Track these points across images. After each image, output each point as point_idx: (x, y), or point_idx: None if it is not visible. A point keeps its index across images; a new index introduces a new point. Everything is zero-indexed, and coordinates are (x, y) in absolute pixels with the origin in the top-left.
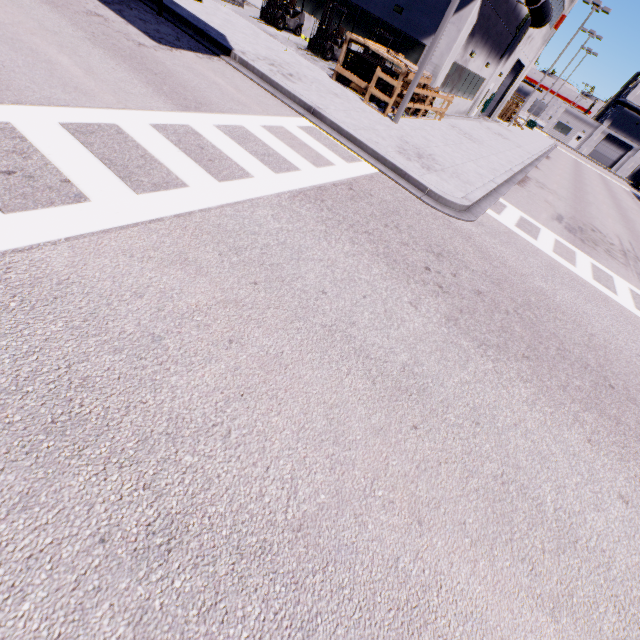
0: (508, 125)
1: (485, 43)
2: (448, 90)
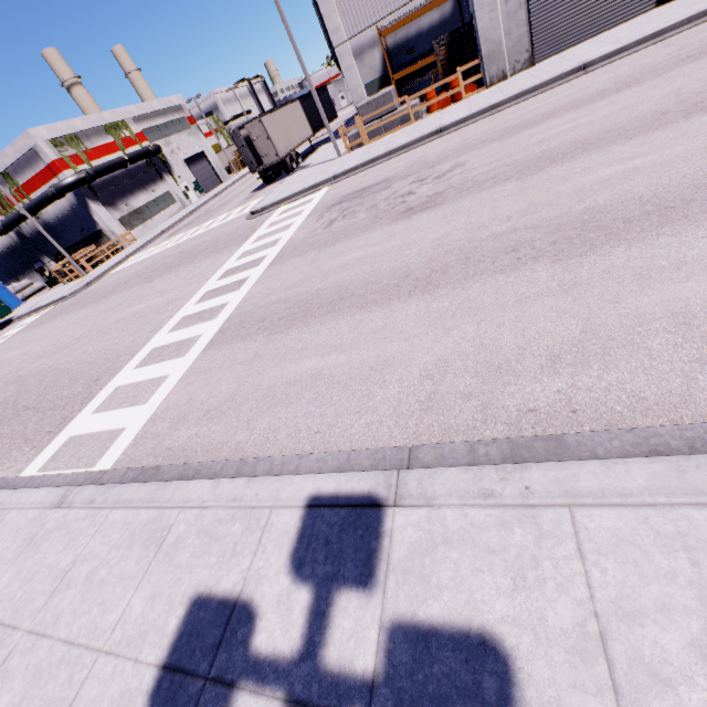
0: (236, 174)
1: (132, 194)
2: (141, 223)
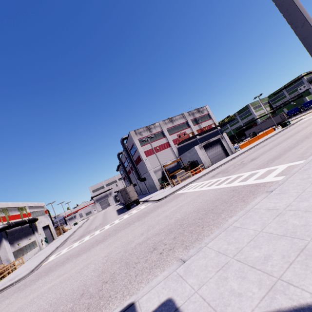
0: (63, 234)
1: (21, 239)
2: (21, 255)
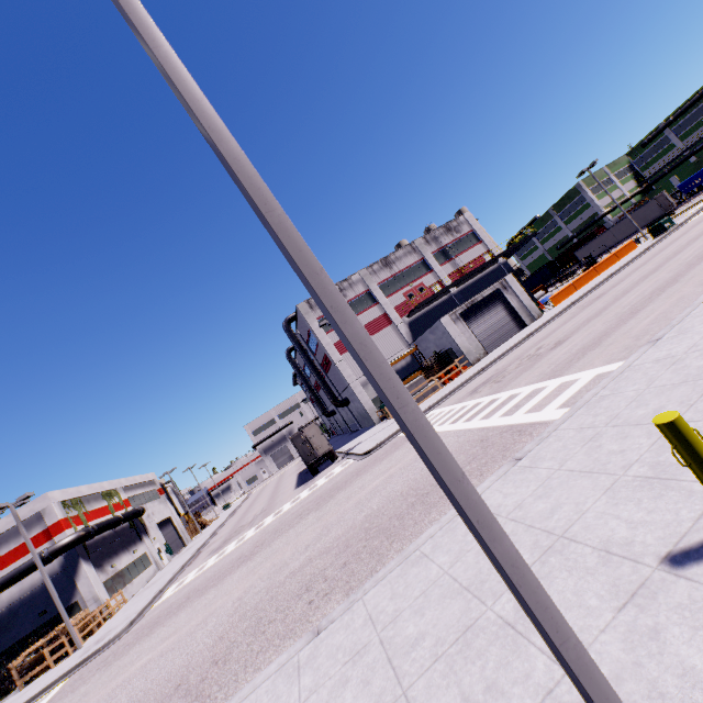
0: (201, 532)
1: (117, 554)
2: (122, 587)
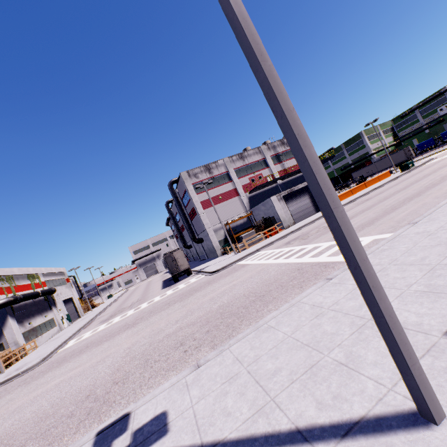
0: (91, 310)
1: (33, 316)
2: (35, 337)
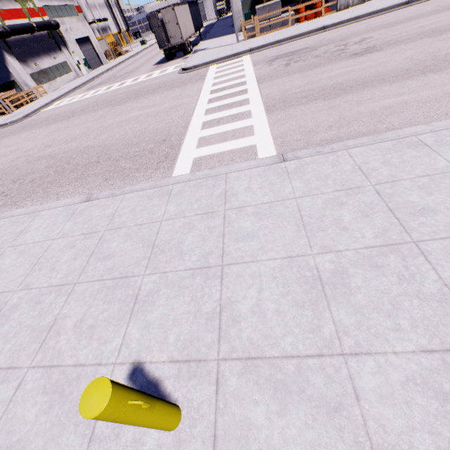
0: (114, 59)
1: (39, 56)
2: (47, 81)
